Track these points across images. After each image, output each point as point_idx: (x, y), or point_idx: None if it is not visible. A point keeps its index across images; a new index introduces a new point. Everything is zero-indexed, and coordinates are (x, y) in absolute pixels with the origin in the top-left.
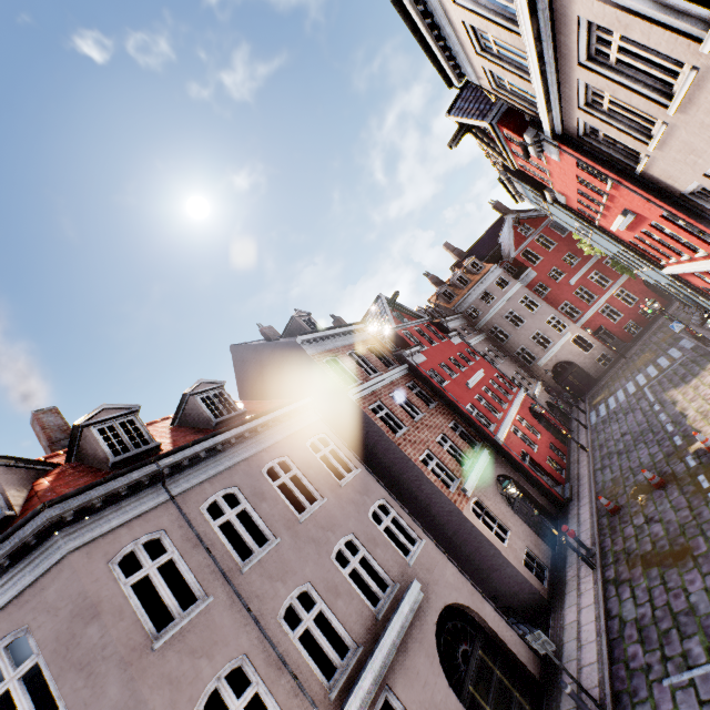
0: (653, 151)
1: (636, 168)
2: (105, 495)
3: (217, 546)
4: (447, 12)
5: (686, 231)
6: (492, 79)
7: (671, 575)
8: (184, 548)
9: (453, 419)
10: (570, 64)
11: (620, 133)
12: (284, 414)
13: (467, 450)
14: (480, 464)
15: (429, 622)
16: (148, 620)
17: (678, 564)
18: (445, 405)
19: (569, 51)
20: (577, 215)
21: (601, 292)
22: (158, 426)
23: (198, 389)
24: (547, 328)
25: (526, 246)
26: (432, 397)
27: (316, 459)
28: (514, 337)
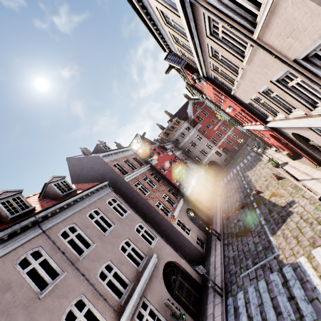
0: (235, 89)
1: (231, 92)
2: (9, 233)
3: (67, 250)
4: (163, 26)
5: (248, 115)
6: (181, 52)
7: (244, 239)
8: (51, 253)
9: (169, 187)
10: (207, 56)
11: (225, 81)
12: (95, 189)
13: (175, 199)
14: (180, 204)
15: (160, 269)
16: (36, 287)
17: (246, 235)
18: (166, 181)
19: (206, 52)
20: (215, 104)
21: (225, 133)
22: (31, 199)
23: (52, 180)
24: (205, 148)
25: (197, 114)
26: (160, 178)
27: (111, 208)
28: (193, 151)
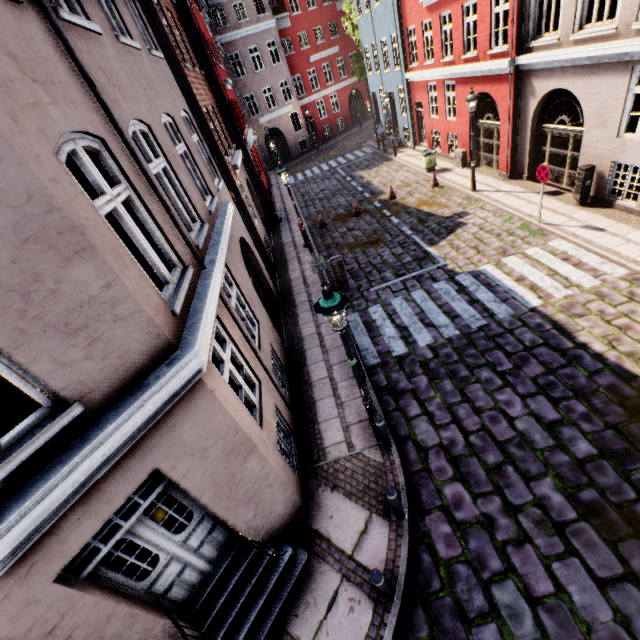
0: None
1: None
2: None
3: None
4: None
5: (490, 22)
6: None
7: (370, 250)
8: None
9: (216, 104)
10: None
11: None
12: None
13: (229, 141)
14: (241, 158)
15: (237, 241)
16: None
17: (374, 246)
18: (211, 83)
19: None
20: None
21: (325, 86)
22: None
23: None
24: (278, 90)
25: None
26: (199, 63)
27: None
28: (250, 79)
